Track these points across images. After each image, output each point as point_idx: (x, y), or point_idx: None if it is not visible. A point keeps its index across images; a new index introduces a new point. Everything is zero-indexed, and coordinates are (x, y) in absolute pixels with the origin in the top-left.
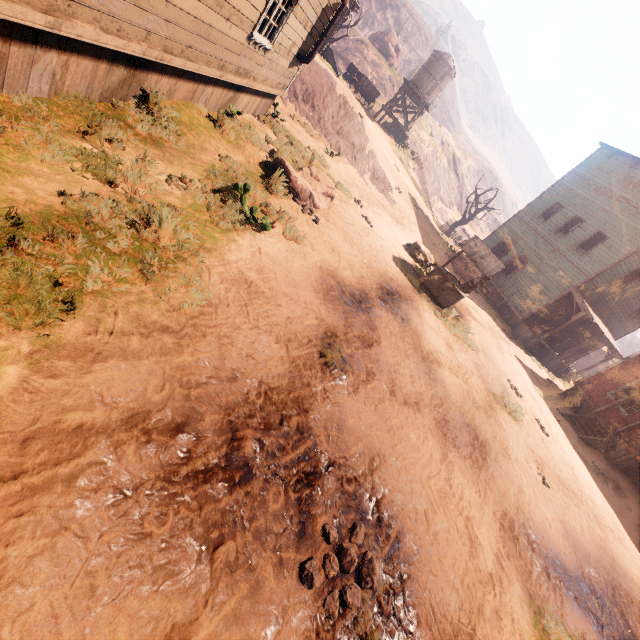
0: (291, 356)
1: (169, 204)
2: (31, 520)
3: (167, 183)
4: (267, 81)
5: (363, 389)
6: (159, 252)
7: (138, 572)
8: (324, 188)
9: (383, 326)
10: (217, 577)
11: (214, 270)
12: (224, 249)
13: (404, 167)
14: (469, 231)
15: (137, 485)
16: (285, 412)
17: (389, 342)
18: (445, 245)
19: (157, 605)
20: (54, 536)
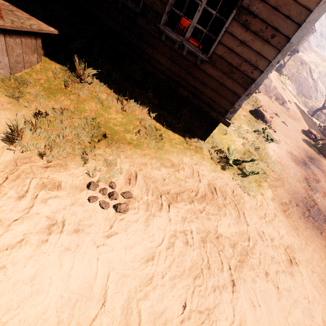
0: (302, 186)
1: (252, 140)
2: (292, 219)
3: (246, 132)
4: None
5: (325, 198)
6: (262, 157)
7: (312, 233)
8: (269, 115)
9: (317, 173)
10: (325, 239)
11: (272, 160)
12: (268, 152)
13: (284, 85)
14: (325, 111)
15: (300, 216)
16: (312, 203)
17: (322, 180)
18: (316, 124)
19: (319, 240)
20: (297, 223)
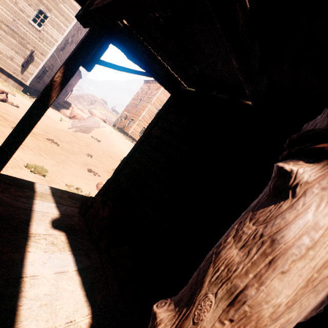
0: None
1: None
2: None
3: None
4: (2, 65)
5: None
6: None
7: None
8: None
9: None
10: None
11: None
12: None
13: None
14: None
15: None
16: None
17: None
18: None
19: None
20: None
